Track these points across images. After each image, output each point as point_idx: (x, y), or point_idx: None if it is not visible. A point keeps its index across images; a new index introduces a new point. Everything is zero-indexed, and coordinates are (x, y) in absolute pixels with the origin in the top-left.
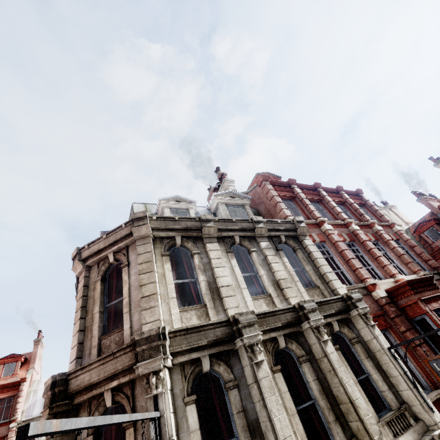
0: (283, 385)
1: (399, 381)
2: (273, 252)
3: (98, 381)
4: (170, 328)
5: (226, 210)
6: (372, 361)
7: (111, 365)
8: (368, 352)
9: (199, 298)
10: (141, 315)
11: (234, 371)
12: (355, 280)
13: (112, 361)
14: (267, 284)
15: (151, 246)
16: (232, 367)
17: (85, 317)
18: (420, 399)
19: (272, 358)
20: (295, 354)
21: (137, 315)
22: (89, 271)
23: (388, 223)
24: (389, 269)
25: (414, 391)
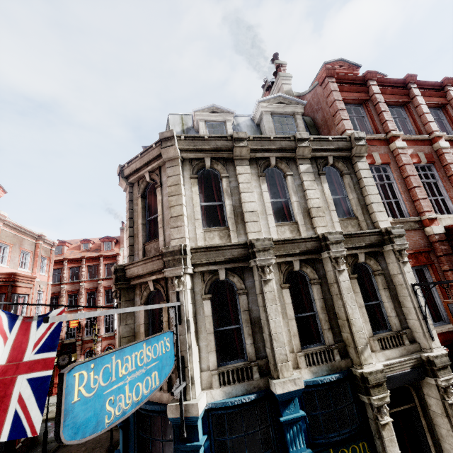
0: (288, 298)
1: (410, 312)
2: (312, 177)
3: (143, 274)
4: (194, 244)
5: (270, 122)
6: (390, 292)
7: (150, 265)
8: (389, 284)
9: (224, 220)
10: (170, 232)
11: (246, 283)
12: (410, 212)
13: (150, 263)
14: (296, 212)
15: (179, 169)
16: (244, 279)
17: (133, 226)
18: (425, 329)
19: (283, 277)
20: (308, 276)
21: (169, 231)
22: (132, 188)
23: None
24: None
25: (422, 322)
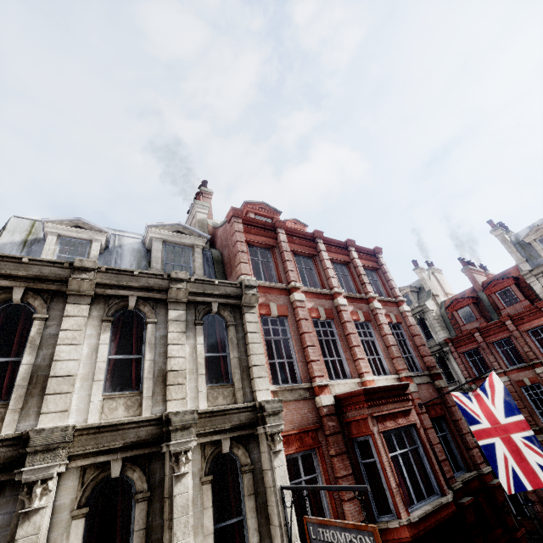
0: (77, 539)
1: (276, 533)
2: (182, 328)
3: None
4: None
5: (159, 251)
6: (258, 499)
7: None
8: (258, 485)
9: (12, 388)
10: None
11: None
12: (302, 376)
13: None
14: (145, 377)
15: None
16: None
17: None
18: None
19: (83, 495)
20: (135, 486)
21: None
22: None
23: (397, 299)
24: (360, 365)
25: None
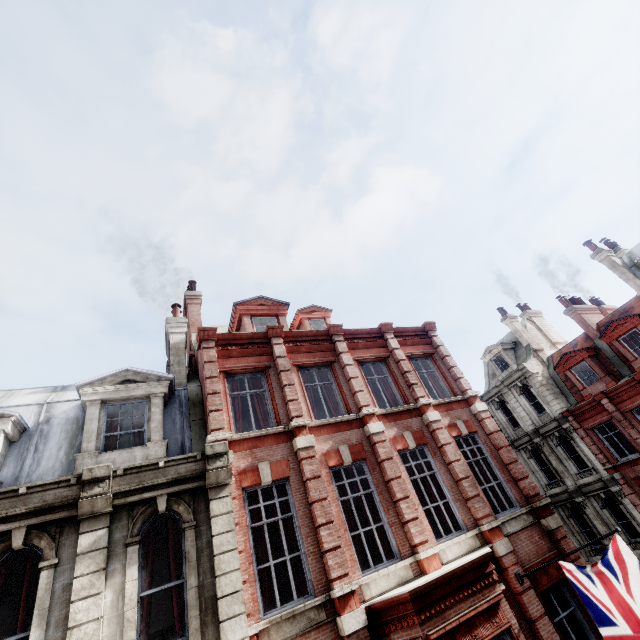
0: None
1: None
2: (100, 562)
3: None
4: None
5: (94, 420)
6: None
7: None
8: None
9: None
10: None
11: None
12: (313, 581)
13: None
14: None
15: None
16: None
17: None
18: None
19: None
20: None
21: None
22: None
23: (465, 395)
24: (410, 532)
25: None
